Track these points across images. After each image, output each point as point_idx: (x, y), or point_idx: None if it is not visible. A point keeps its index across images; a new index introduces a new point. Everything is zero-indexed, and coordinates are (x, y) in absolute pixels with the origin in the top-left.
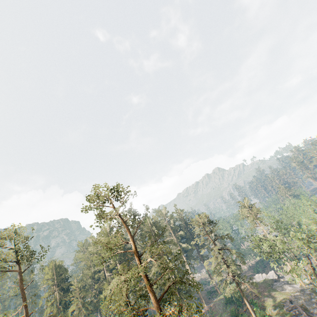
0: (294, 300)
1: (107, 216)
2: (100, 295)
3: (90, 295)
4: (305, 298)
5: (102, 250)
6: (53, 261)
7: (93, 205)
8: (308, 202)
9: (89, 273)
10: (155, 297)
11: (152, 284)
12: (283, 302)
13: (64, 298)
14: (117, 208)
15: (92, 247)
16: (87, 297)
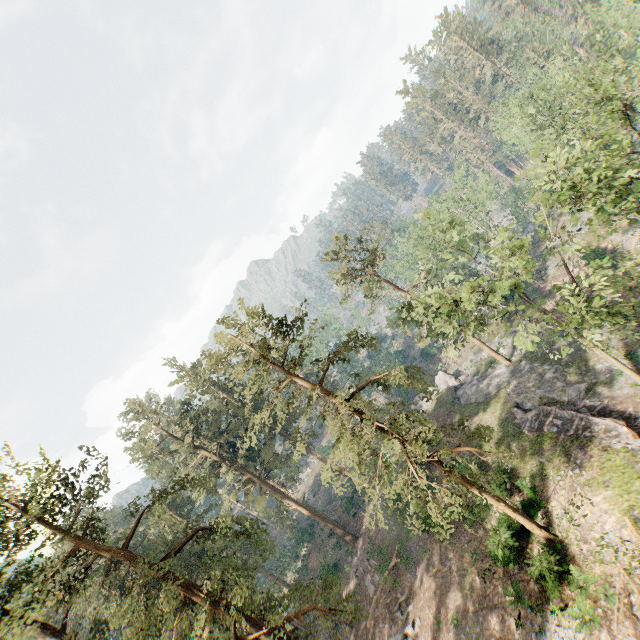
0: (523, 400)
1: None
2: None
3: None
4: (534, 382)
5: None
6: None
7: None
8: (444, 203)
9: None
10: None
11: None
12: (510, 421)
13: None
14: None
15: None
16: None
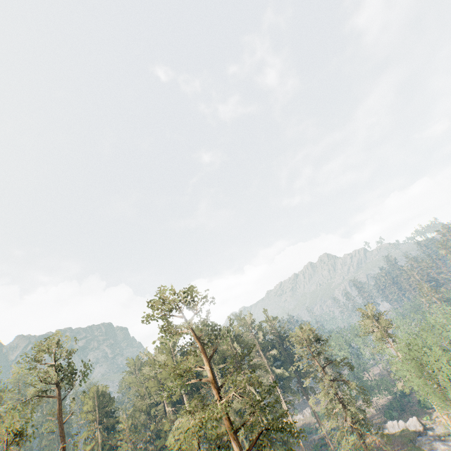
0: None
1: (176, 328)
2: (158, 440)
3: (144, 439)
4: None
5: (163, 374)
6: (94, 386)
7: (159, 314)
8: None
9: (144, 405)
10: (242, 449)
11: (237, 429)
12: None
13: (108, 441)
14: (191, 320)
15: (149, 369)
16: (139, 442)
